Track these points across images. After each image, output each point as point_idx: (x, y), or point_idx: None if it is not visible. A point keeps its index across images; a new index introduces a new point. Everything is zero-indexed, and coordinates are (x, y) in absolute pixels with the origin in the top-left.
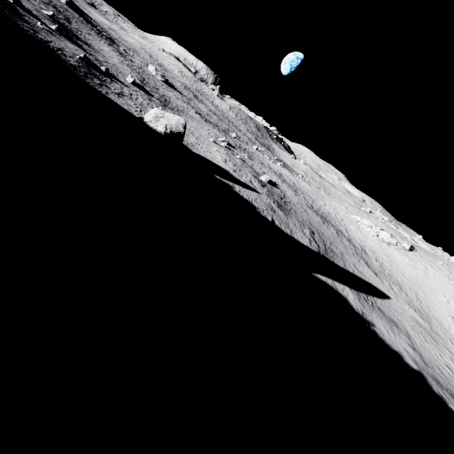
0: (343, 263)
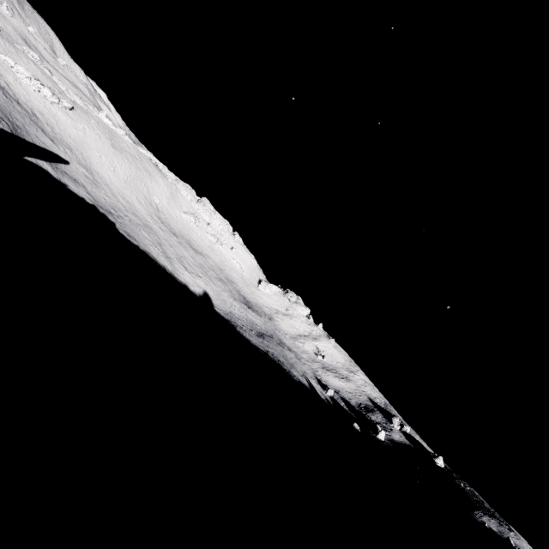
0: (31, 138)
